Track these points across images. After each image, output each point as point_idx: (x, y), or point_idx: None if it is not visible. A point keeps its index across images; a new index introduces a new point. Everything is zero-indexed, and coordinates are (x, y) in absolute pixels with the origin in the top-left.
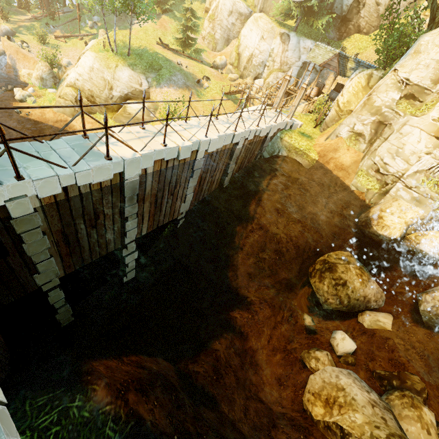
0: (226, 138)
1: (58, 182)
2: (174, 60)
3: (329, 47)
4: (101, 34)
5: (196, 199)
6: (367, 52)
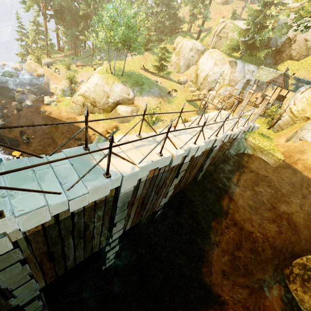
0: (209, 143)
1: (48, 210)
2: (152, 78)
3: (271, 69)
4: (104, 64)
5: (174, 192)
6: (299, 72)
